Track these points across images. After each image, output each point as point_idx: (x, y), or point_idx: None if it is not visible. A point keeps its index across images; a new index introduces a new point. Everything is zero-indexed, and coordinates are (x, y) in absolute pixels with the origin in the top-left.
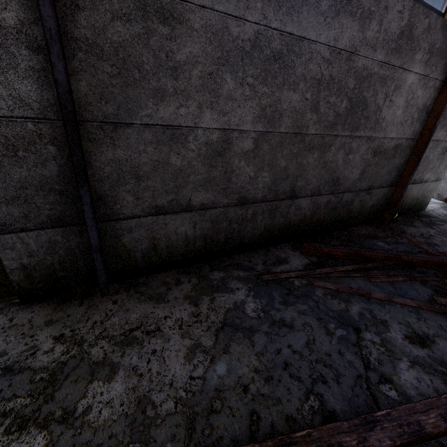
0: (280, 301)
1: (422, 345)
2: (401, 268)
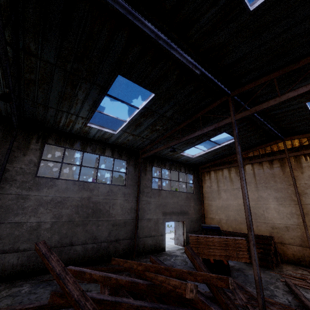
0: (41, 287)
1: None
2: (114, 273)
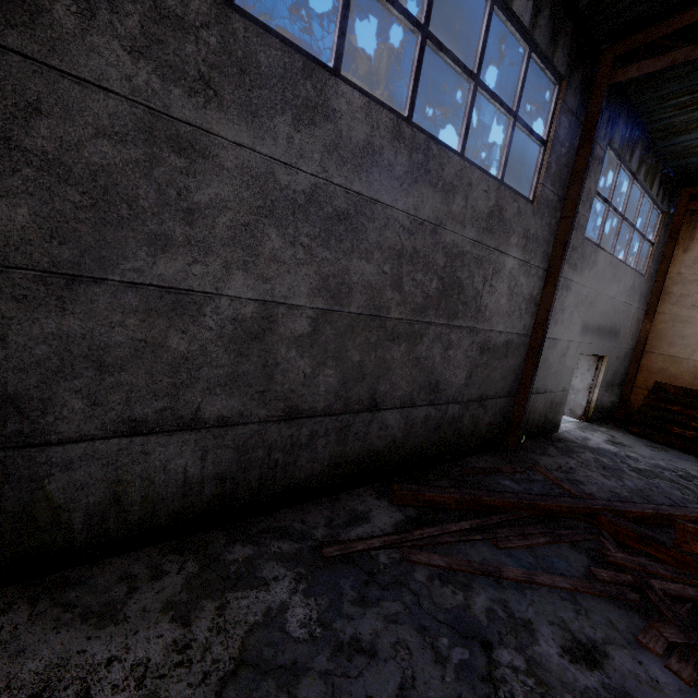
0: (353, 598)
1: (590, 664)
2: (540, 522)
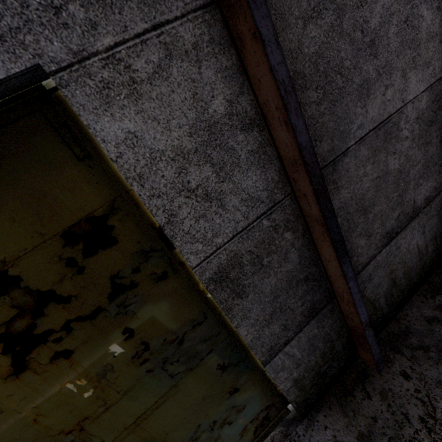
0: None
1: None
2: None
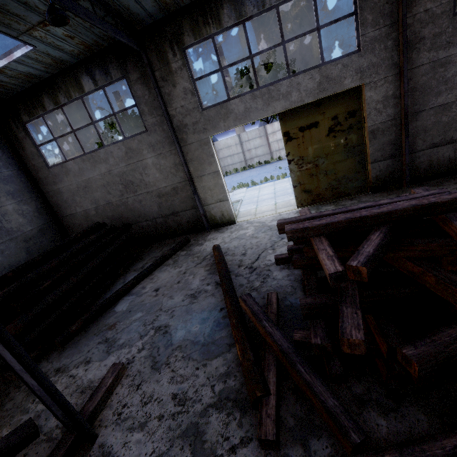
0: None
1: None
2: None
